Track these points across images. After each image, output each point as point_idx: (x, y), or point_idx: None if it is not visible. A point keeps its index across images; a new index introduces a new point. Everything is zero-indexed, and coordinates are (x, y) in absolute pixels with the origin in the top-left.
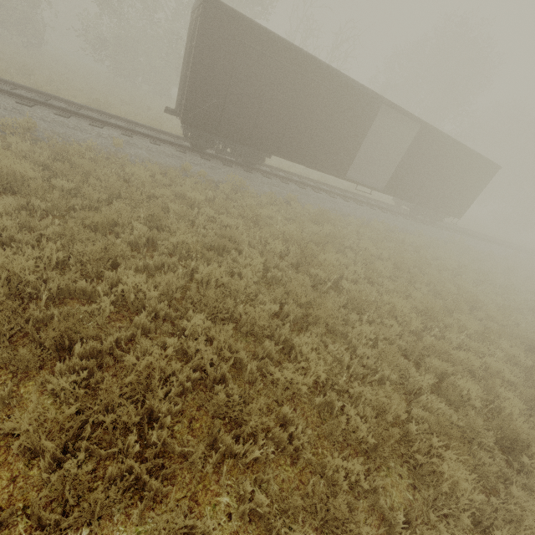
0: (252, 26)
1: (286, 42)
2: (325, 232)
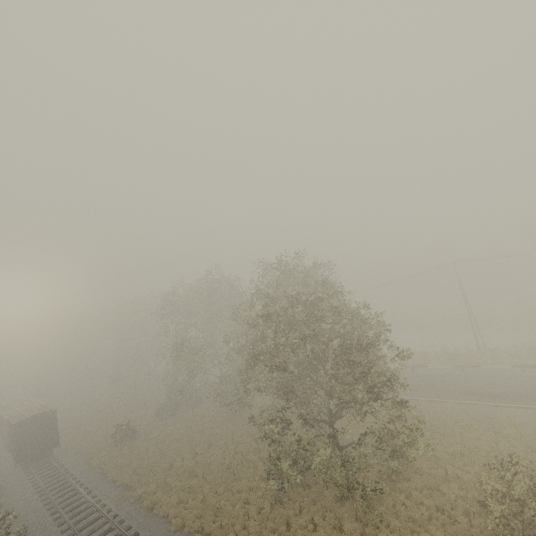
0: None
1: None
2: None
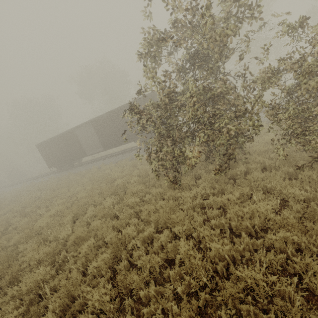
0: (42, 143)
1: (47, 140)
2: (50, 185)
